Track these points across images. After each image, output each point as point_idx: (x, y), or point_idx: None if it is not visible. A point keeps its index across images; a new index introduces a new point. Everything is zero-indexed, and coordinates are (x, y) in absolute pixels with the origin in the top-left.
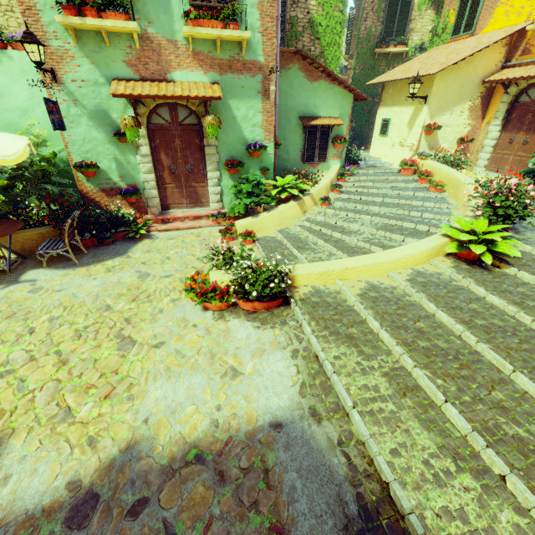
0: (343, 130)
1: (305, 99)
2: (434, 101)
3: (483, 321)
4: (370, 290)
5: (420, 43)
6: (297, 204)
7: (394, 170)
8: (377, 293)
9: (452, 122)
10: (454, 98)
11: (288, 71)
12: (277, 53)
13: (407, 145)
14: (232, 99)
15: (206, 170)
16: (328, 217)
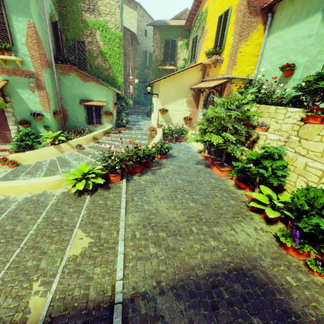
0: (110, 108)
1: (83, 91)
2: (162, 96)
3: (12, 227)
4: None
5: (183, 65)
6: (54, 147)
7: (148, 132)
8: None
9: (177, 108)
10: (175, 95)
11: (70, 76)
12: (53, 67)
13: (156, 119)
14: (19, 89)
15: (9, 124)
16: (68, 156)
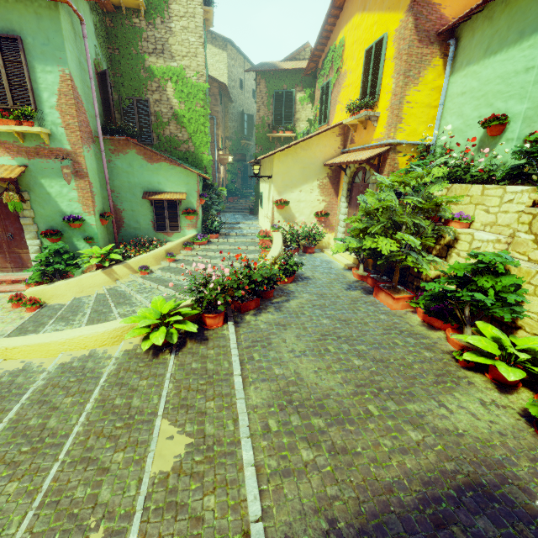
0: (193, 204)
1: (148, 177)
2: (278, 180)
3: (40, 420)
4: (12, 373)
5: (306, 129)
6: (102, 272)
7: (257, 240)
8: (11, 378)
9: (304, 198)
10: (299, 177)
11: (126, 154)
12: (101, 142)
13: (268, 217)
14: (44, 179)
15: (26, 238)
16: (127, 287)
